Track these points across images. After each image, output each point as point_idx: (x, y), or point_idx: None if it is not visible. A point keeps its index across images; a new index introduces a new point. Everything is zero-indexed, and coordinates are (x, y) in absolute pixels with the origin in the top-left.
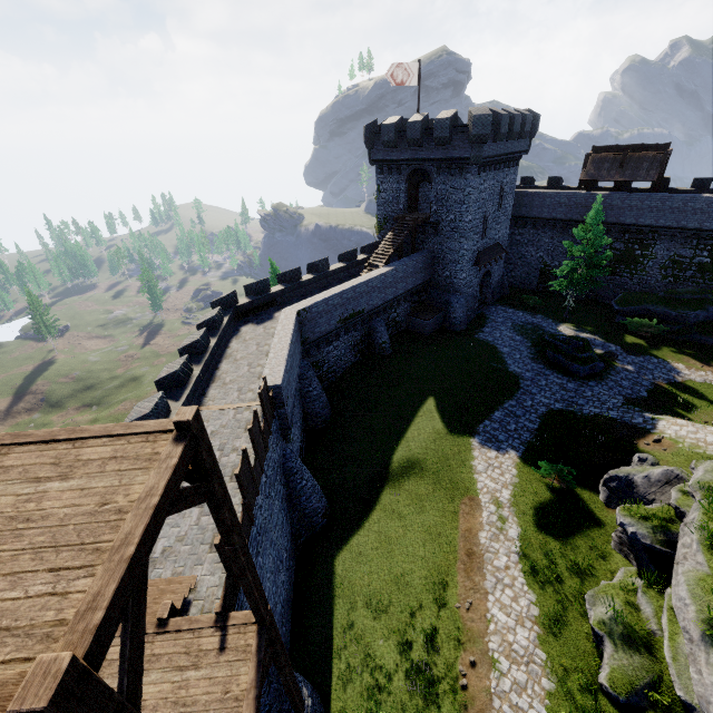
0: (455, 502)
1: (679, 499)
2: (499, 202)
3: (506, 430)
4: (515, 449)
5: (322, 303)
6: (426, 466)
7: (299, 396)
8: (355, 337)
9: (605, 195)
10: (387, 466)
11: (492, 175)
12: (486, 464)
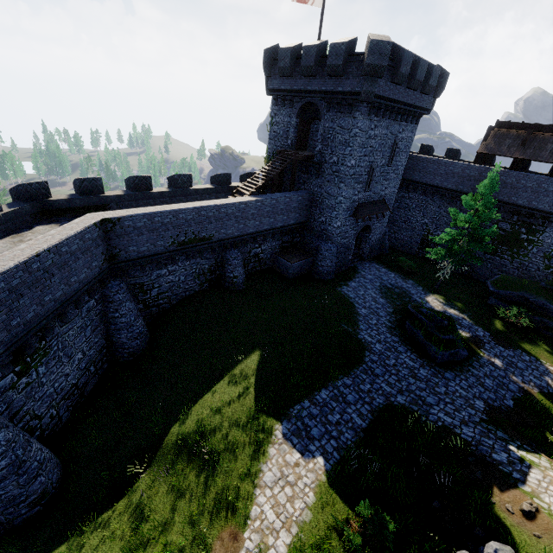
0: (212, 531)
1: None
2: (390, 156)
3: (325, 421)
4: (325, 456)
5: (147, 217)
6: (205, 451)
7: (96, 320)
8: (202, 264)
9: (501, 171)
10: (163, 436)
11: (386, 123)
12: (278, 472)
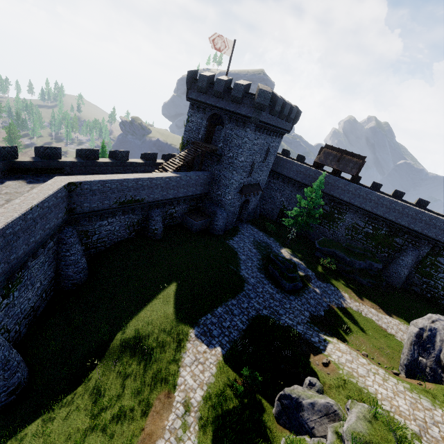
0: (152, 395)
1: (333, 443)
2: (265, 156)
3: (221, 326)
4: (222, 346)
5: (101, 183)
6: (143, 349)
7: (51, 257)
8: (133, 219)
9: (326, 175)
10: (109, 341)
11: (264, 137)
12: (194, 357)
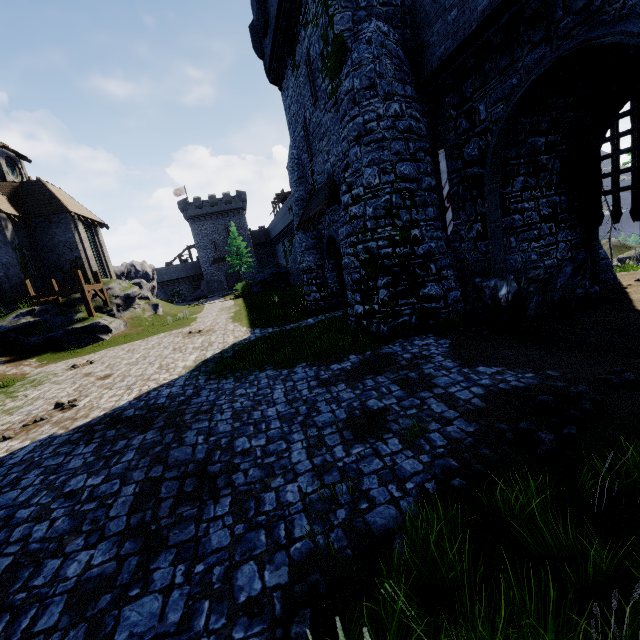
0: None
1: None
2: (227, 234)
3: None
4: None
5: None
6: None
7: None
8: None
9: (272, 221)
10: None
11: (212, 222)
12: None
